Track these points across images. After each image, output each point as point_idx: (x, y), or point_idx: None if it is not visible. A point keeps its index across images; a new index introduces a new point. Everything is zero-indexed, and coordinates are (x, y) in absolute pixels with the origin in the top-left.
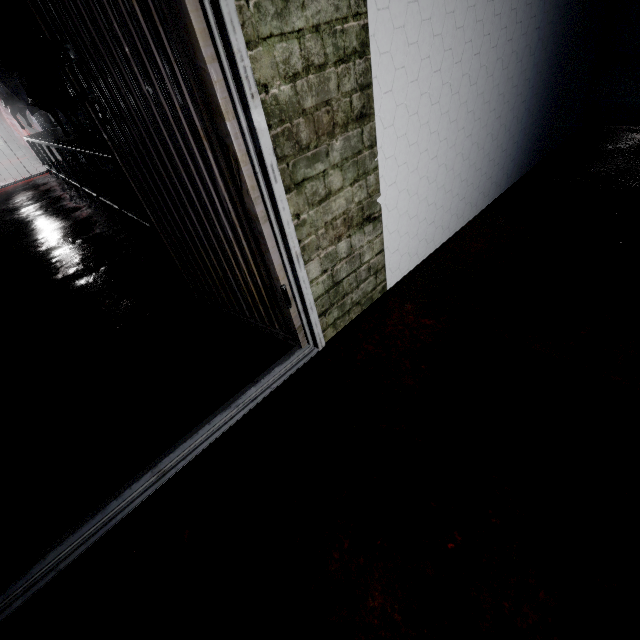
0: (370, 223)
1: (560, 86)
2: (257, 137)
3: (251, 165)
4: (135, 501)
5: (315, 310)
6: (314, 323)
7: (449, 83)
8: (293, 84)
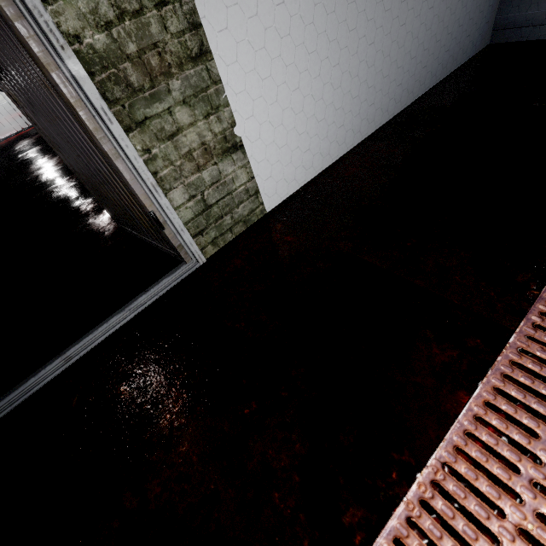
0: (232, 154)
1: (451, 4)
2: (79, 84)
3: (88, 109)
4: (47, 378)
5: (187, 231)
6: (189, 242)
7: (299, 14)
8: (108, 32)
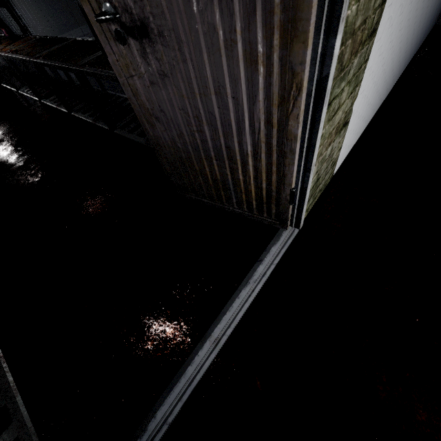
0: (344, 127)
1: None
2: (330, 64)
3: (307, 90)
4: (205, 364)
5: (306, 203)
6: (303, 212)
7: None
8: (358, 3)
